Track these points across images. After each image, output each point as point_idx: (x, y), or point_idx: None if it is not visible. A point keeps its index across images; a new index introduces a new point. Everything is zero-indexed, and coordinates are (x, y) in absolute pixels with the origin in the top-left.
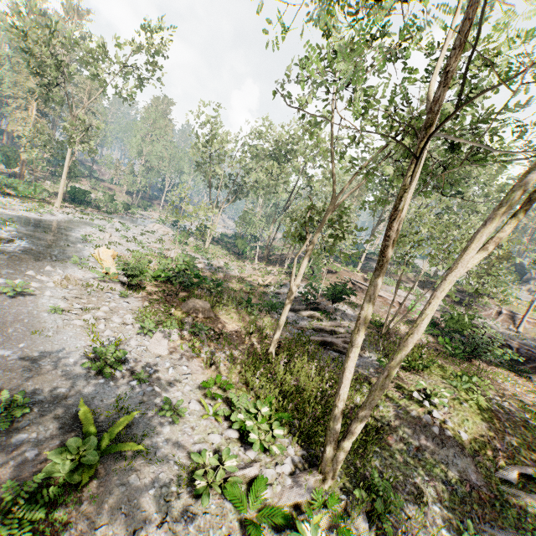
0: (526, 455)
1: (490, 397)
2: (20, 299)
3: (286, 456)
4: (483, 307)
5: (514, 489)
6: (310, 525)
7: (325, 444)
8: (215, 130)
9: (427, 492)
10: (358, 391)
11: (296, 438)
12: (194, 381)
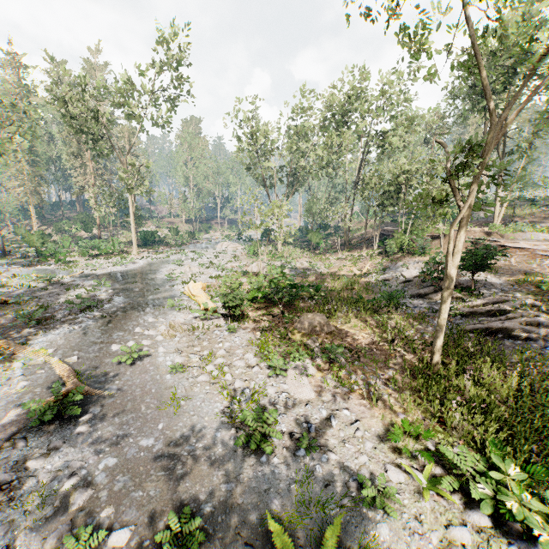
0: None
1: None
2: (138, 364)
3: None
4: None
5: None
6: None
7: None
8: (257, 123)
9: None
10: None
11: None
12: (369, 431)
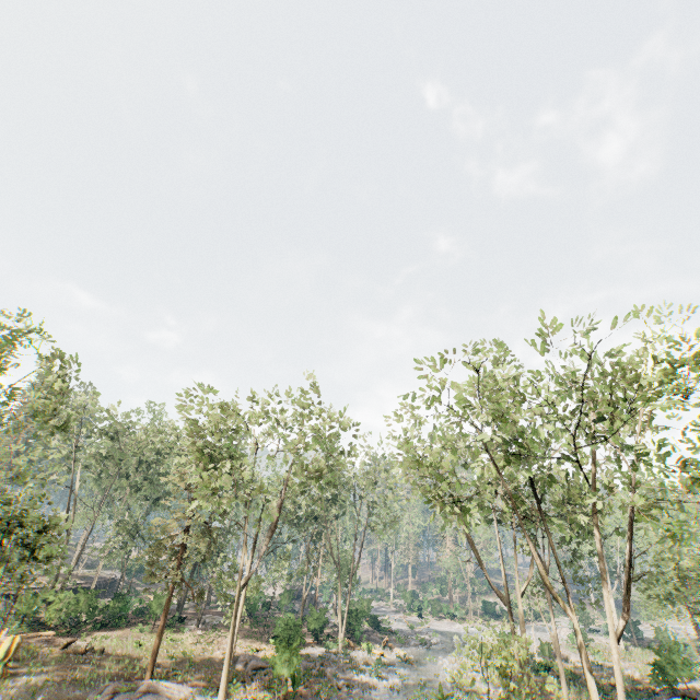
0: None
1: None
2: (433, 665)
3: None
4: None
5: None
6: None
7: None
8: None
9: None
10: None
11: None
12: None
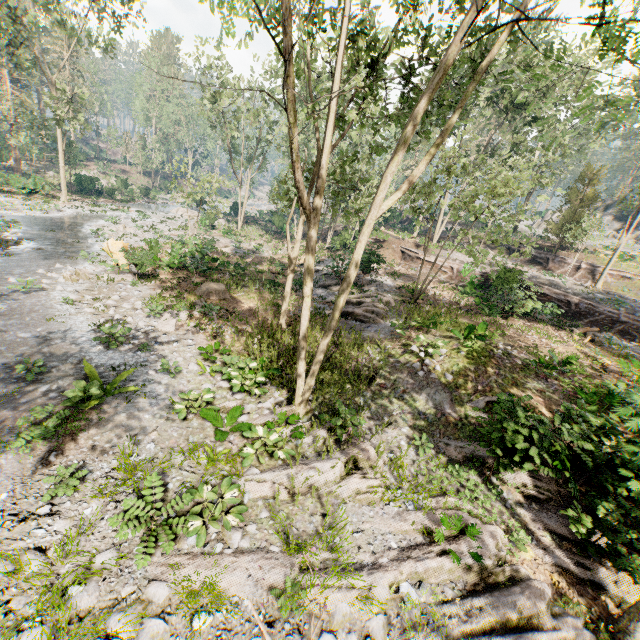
0: (507, 389)
1: (500, 347)
2: (34, 294)
3: (270, 398)
4: (561, 264)
5: (479, 413)
6: (268, 431)
7: (296, 383)
8: (221, 76)
9: (401, 421)
10: (365, 352)
11: (279, 384)
12: (197, 350)
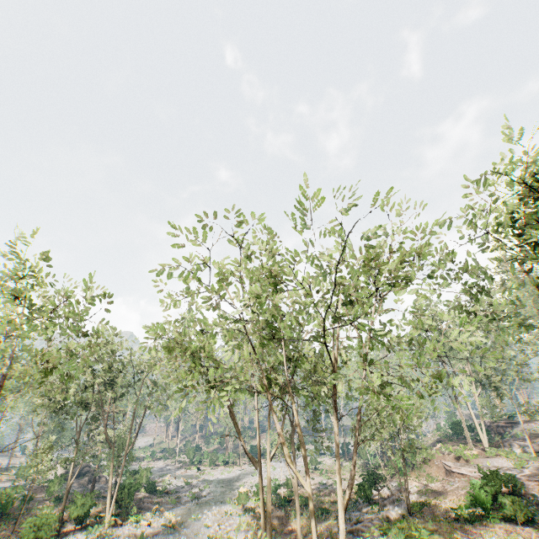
0: None
1: None
2: (196, 522)
3: None
4: None
5: None
6: None
7: None
8: None
9: None
10: None
11: None
12: None
